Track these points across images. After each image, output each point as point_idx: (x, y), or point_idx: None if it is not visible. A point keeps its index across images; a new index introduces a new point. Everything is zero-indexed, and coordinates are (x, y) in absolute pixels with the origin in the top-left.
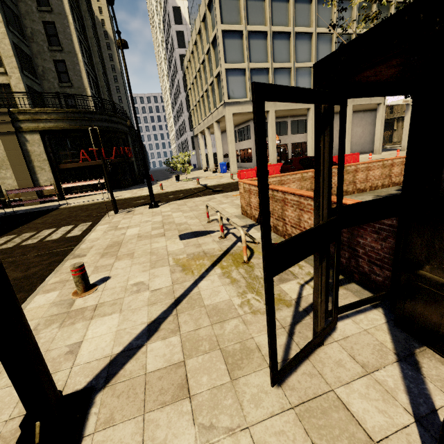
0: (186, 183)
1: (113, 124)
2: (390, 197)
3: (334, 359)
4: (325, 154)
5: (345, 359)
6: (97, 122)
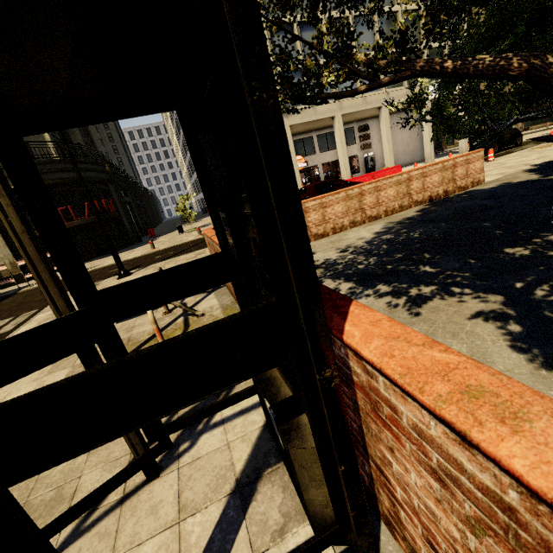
0: (188, 235)
1: (83, 173)
2: (200, 260)
3: (153, 501)
4: (14, 223)
5: (167, 499)
6: (59, 173)
